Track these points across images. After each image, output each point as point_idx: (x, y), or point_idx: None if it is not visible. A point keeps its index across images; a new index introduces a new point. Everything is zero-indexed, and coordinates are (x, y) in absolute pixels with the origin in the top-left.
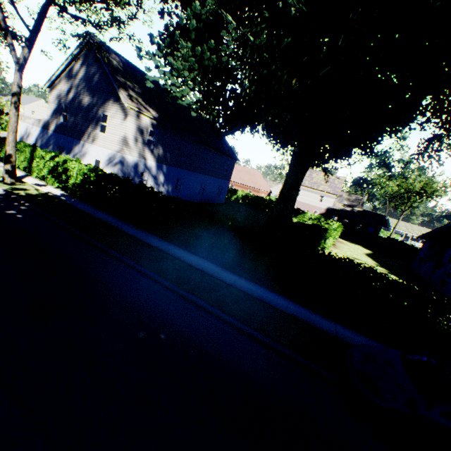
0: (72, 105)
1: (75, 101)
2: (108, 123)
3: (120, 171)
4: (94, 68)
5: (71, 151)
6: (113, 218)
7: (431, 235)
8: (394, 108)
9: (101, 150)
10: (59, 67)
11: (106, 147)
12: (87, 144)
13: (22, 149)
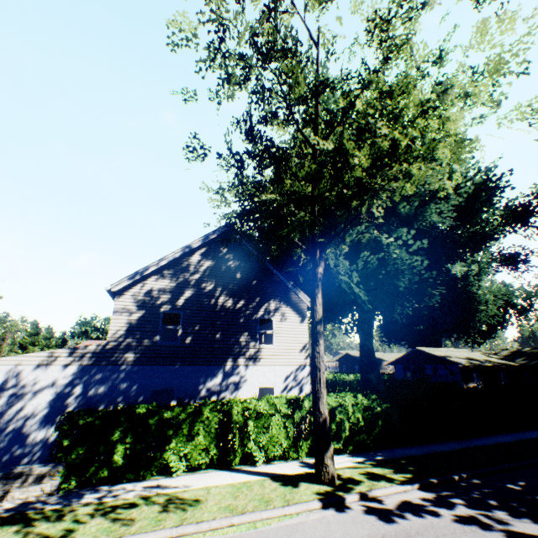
0: (189, 311)
1: (195, 304)
2: (275, 329)
3: (309, 391)
4: (232, 260)
5: (197, 390)
6: (436, 444)
7: (397, 360)
8: (419, 287)
9: (271, 369)
10: (165, 256)
11: (280, 363)
12: (238, 367)
13: (184, 419)
